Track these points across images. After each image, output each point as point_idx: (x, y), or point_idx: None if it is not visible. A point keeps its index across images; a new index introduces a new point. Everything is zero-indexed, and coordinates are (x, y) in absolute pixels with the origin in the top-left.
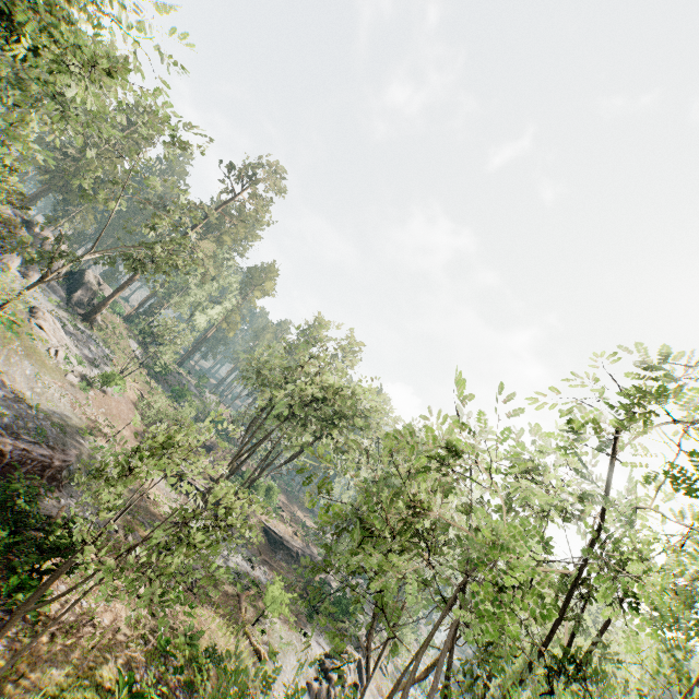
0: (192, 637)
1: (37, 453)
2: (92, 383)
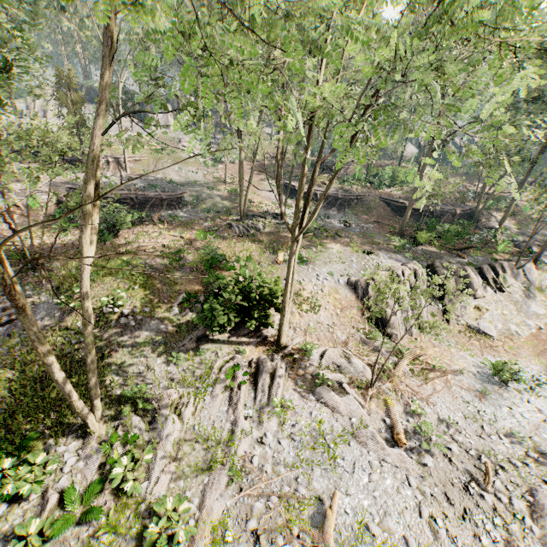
0: (212, 251)
1: (152, 195)
2: (223, 162)
